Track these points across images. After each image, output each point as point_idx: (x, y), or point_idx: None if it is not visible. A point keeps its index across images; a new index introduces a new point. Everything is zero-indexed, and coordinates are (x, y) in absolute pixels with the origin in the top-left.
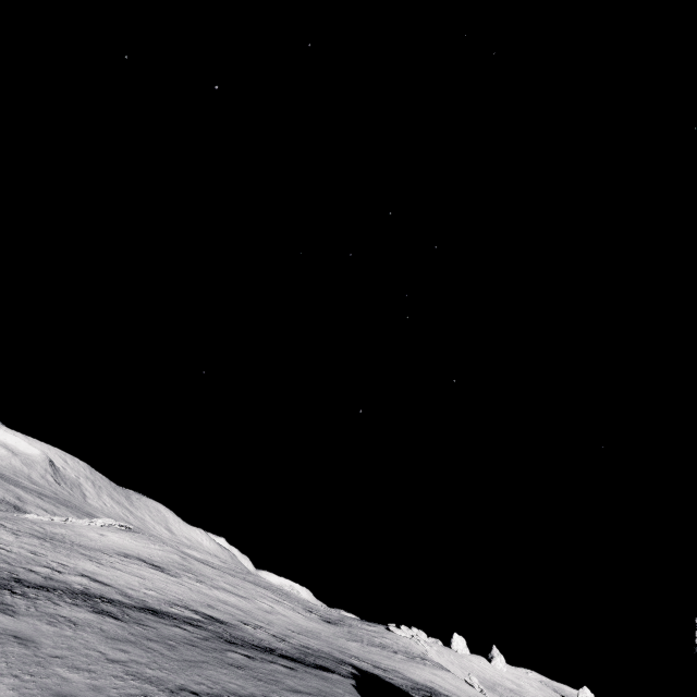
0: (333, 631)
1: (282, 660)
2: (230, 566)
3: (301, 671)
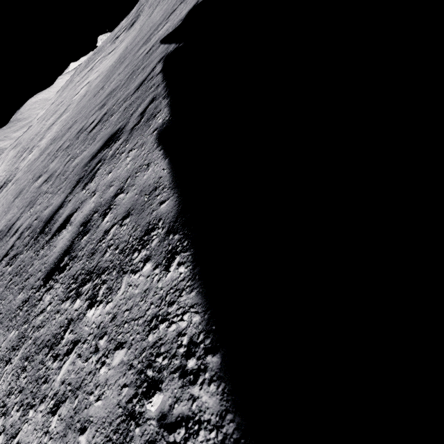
0: (139, 26)
1: (12, 295)
2: (63, 88)
3: (4, 361)
